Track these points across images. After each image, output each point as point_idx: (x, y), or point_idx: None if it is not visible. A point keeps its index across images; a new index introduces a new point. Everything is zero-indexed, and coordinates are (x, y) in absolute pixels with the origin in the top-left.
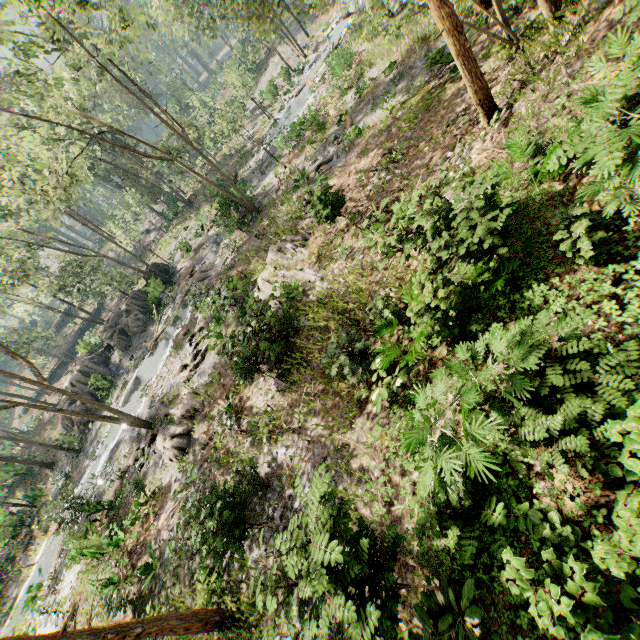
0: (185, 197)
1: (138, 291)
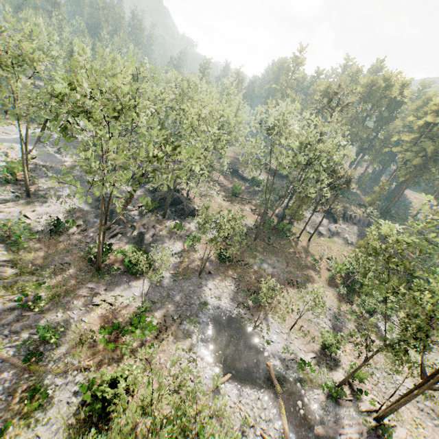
0: (294, 238)
1: (177, 197)
